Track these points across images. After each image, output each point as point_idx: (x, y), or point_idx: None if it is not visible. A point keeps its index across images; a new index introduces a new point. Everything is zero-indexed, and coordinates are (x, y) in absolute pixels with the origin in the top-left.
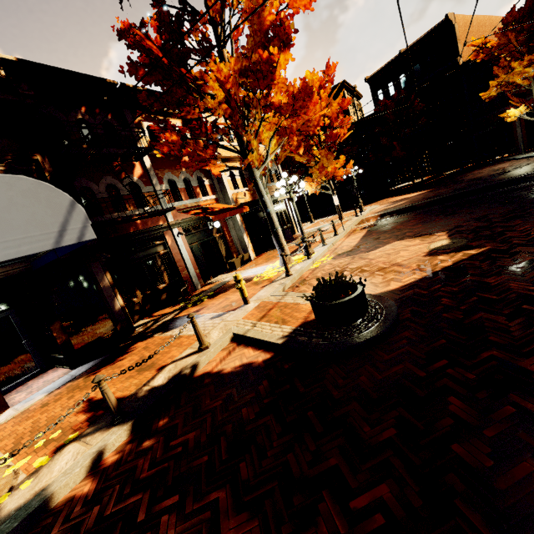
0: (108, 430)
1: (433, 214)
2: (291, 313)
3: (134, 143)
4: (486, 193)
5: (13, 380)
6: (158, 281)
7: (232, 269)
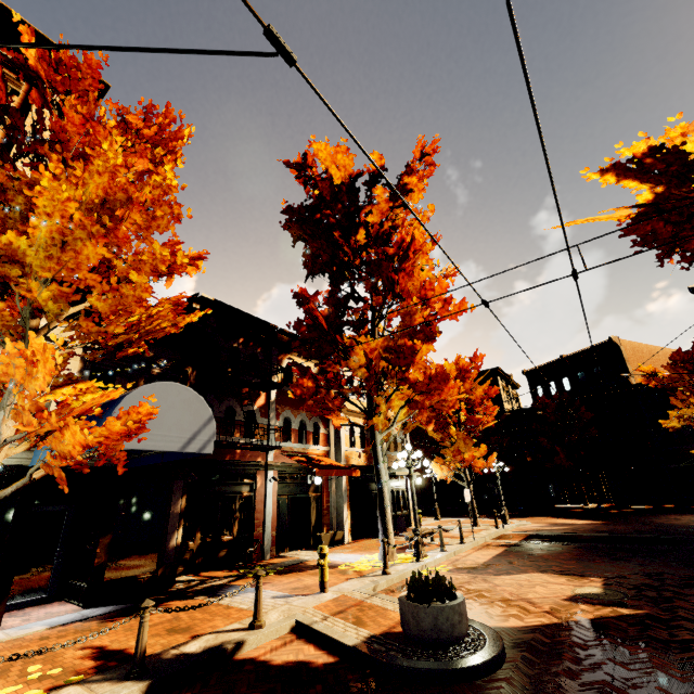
0: (119, 683)
1: (595, 553)
2: (375, 617)
3: (269, 376)
4: (672, 545)
5: (14, 598)
6: (225, 529)
7: (316, 546)
